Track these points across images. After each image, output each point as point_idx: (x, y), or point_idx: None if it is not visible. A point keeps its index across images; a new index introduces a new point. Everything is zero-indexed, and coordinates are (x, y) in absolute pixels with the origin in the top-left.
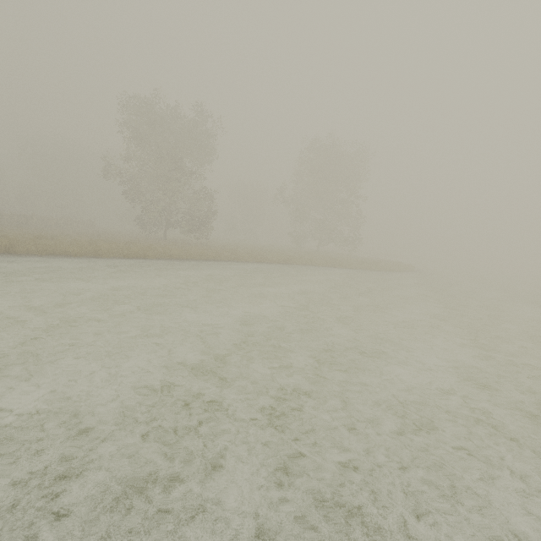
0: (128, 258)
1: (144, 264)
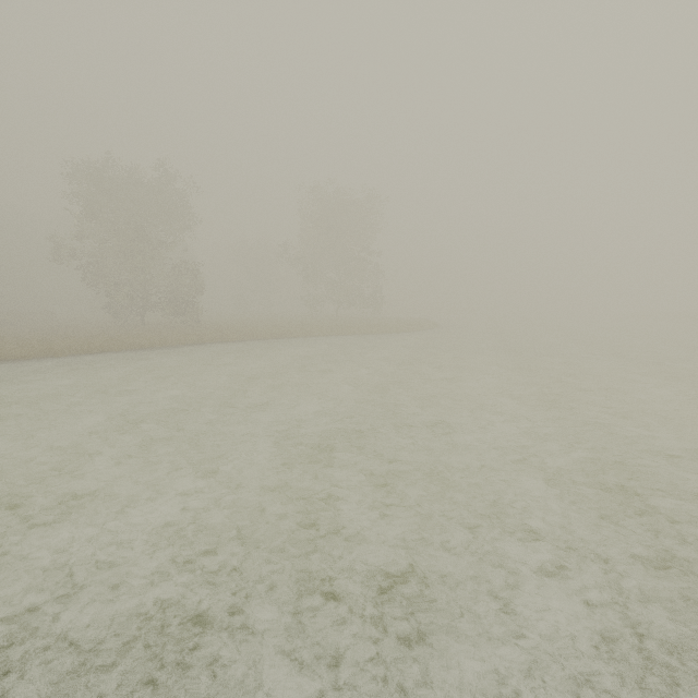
0: (88, 354)
1: (106, 358)
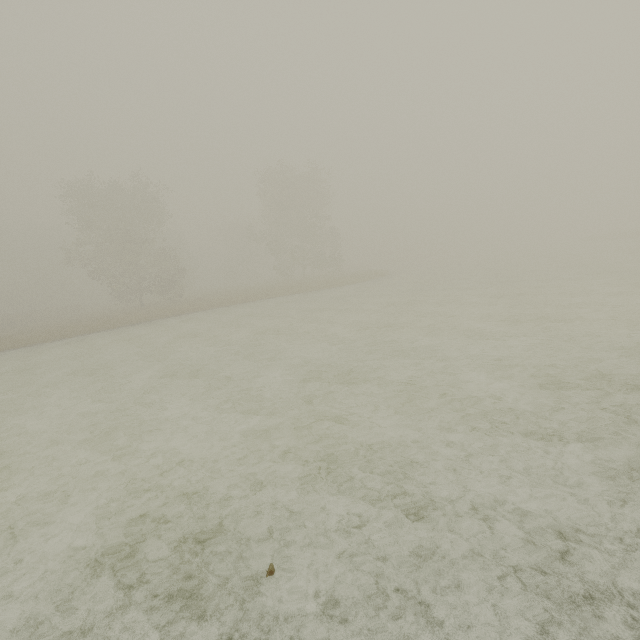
0: (90, 333)
1: (101, 335)
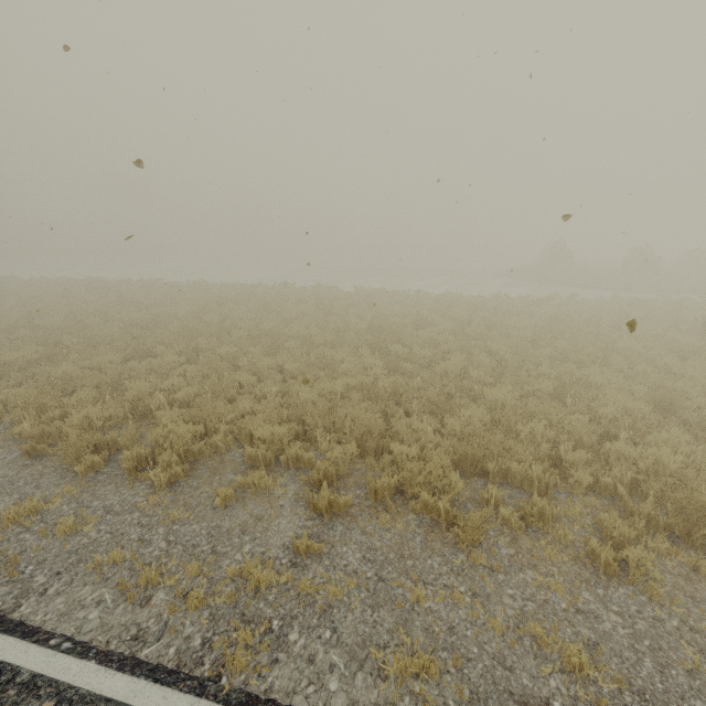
0: None
1: None
